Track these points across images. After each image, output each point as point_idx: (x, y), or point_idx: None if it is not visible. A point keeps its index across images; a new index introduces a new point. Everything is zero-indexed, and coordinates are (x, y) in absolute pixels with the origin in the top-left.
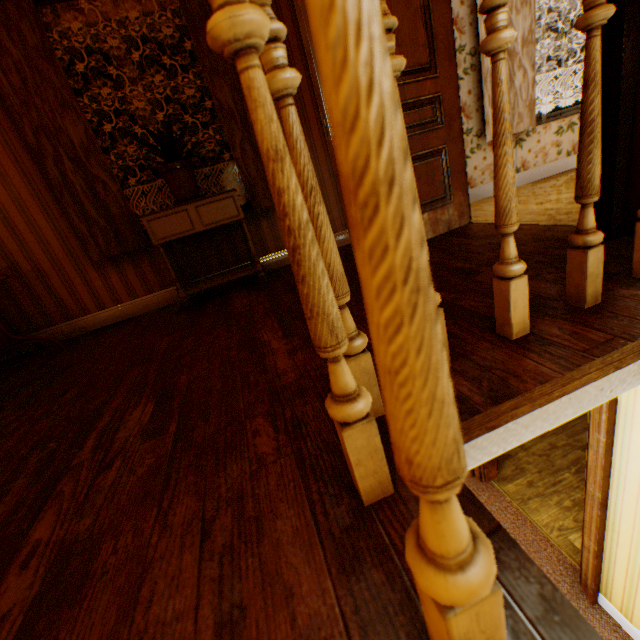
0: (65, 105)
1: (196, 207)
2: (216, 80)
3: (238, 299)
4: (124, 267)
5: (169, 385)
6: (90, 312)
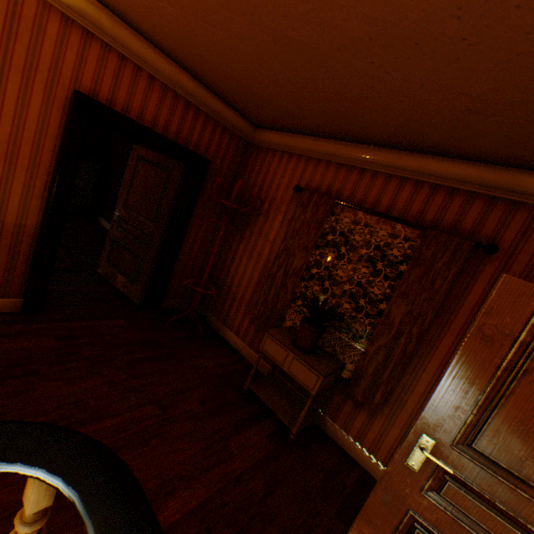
0: (305, 247)
1: (294, 356)
2: (400, 299)
3: (258, 428)
4: (260, 329)
5: (118, 449)
6: (231, 329)
